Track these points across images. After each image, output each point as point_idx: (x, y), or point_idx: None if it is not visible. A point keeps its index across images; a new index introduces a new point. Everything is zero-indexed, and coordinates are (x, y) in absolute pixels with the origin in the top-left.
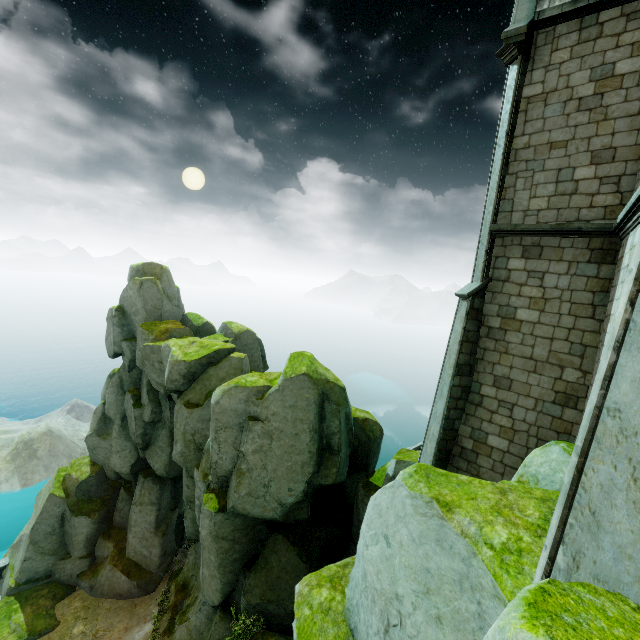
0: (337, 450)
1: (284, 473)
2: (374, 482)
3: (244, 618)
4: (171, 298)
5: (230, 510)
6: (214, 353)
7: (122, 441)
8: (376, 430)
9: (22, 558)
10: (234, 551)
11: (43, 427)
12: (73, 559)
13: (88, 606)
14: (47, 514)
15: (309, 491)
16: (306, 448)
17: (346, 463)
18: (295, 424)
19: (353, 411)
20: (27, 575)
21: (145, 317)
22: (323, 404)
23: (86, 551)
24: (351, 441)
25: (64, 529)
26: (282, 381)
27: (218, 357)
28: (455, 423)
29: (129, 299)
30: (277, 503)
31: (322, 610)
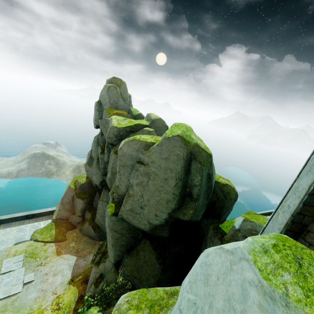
0: (196, 198)
1: (154, 203)
2: (222, 228)
3: (122, 278)
4: (125, 99)
5: (119, 216)
6: (134, 125)
7: (97, 170)
8: (232, 194)
9: (58, 209)
10: (122, 240)
11: (84, 162)
12: (76, 215)
13: (78, 237)
14: (67, 194)
15: (170, 220)
16: (171, 190)
17: (202, 209)
18: (166, 171)
19: (217, 177)
20: (59, 216)
21: (109, 107)
22: (190, 162)
23: (81, 214)
24: (209, 195)
25: (74, 202)
26: (162, 139)
27: (137, 128)
28: None
29: (103, 96)
30: (147, 221)
31: None
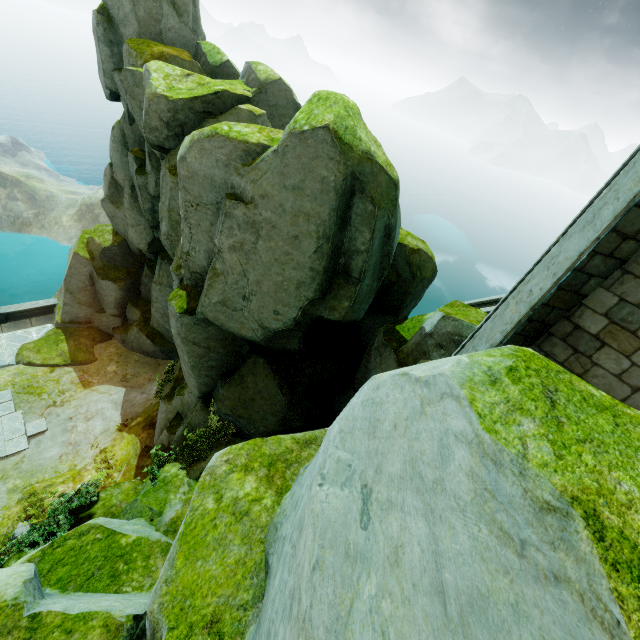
0: (357, 278)
1: (271, 289)
2: (401, 332)
3: (217, 419)
4: (180, 9)
5: (199, 316)
6: (214, 96)
7: (135, 214)
8: (427, 268)
9: (62, 302)
10: (210, 358)
11: (101, 195)
12: (107, 315)
13: (121, 354)
14: (76, 271)
15: (304, 321)
16: (307, 262)
17: (367, 299)
18: (296, 220)
19: (403, 235)
20: (70, 317)
21: (137, 31)
22: (351, 198)
23: (117, 311)
24: (384, 271)
25: (95, 288)
26: (285, 136)
27: (221, 106)
28: (589, 283)
29: None
30: (258, 324)
31: (234, 511)
